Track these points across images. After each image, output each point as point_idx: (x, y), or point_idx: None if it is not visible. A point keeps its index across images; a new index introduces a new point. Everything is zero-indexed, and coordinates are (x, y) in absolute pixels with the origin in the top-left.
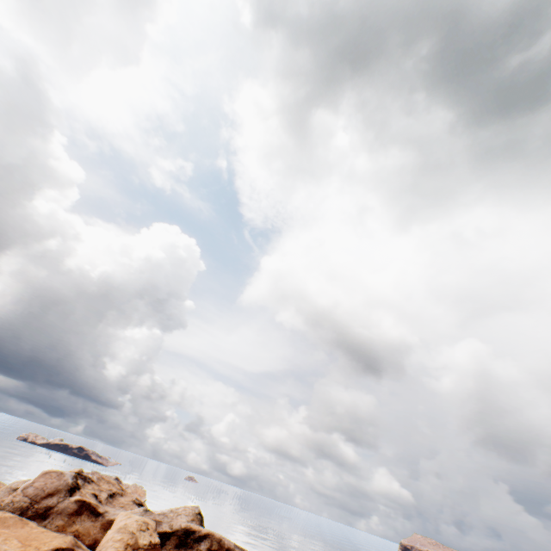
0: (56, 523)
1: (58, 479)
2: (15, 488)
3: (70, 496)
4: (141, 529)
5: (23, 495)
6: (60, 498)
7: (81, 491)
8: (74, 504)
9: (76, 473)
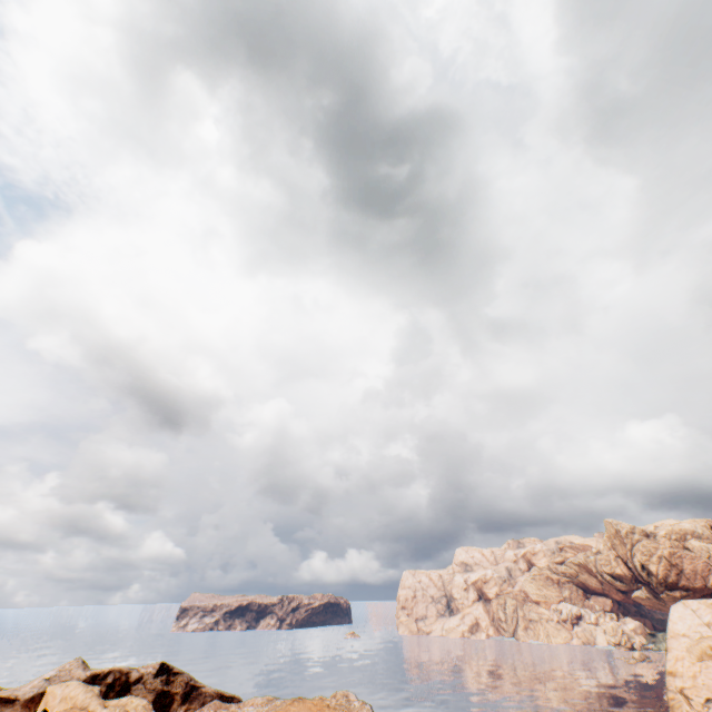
0: None
1: None
2: None
3: None
4: (88, 686)
5: None
6: None
7: None
8: None
9: None
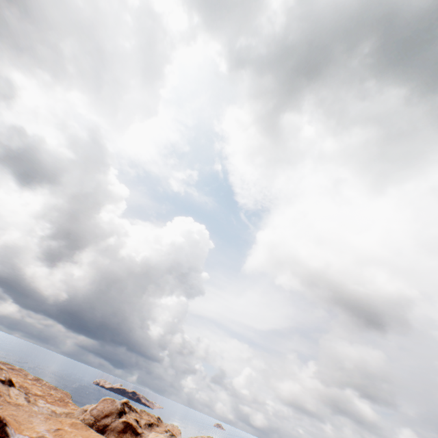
0: (110, 437)
1: (112, 404)
2: (85, 410)
3: (119, 418)
4: None
5: (90, 414)
6: (113, 419)
7: (126, 415)
8: (121, 424)
9: (124, 402)
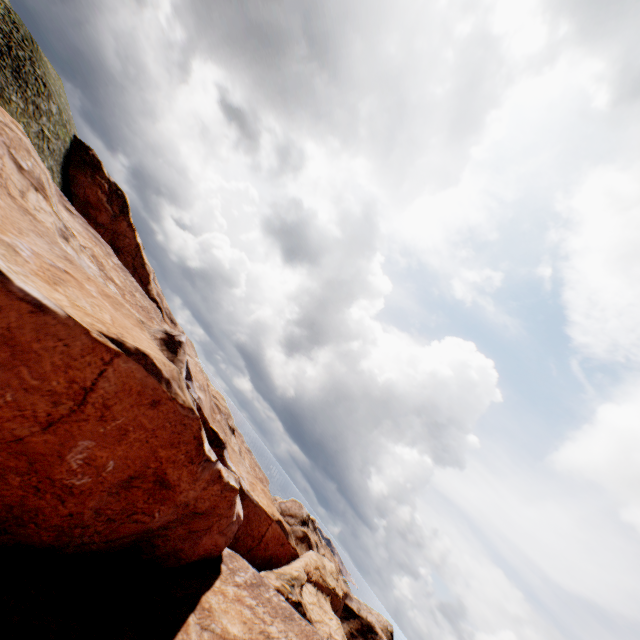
0: None
1: (299, 508)
2: (276, 499)
3: (301, 525)
4: (332, 573)
5: (279, 505)
6: (295, 522)
7: (308, 529)
8: (301, 532)
9: (310, 518)
